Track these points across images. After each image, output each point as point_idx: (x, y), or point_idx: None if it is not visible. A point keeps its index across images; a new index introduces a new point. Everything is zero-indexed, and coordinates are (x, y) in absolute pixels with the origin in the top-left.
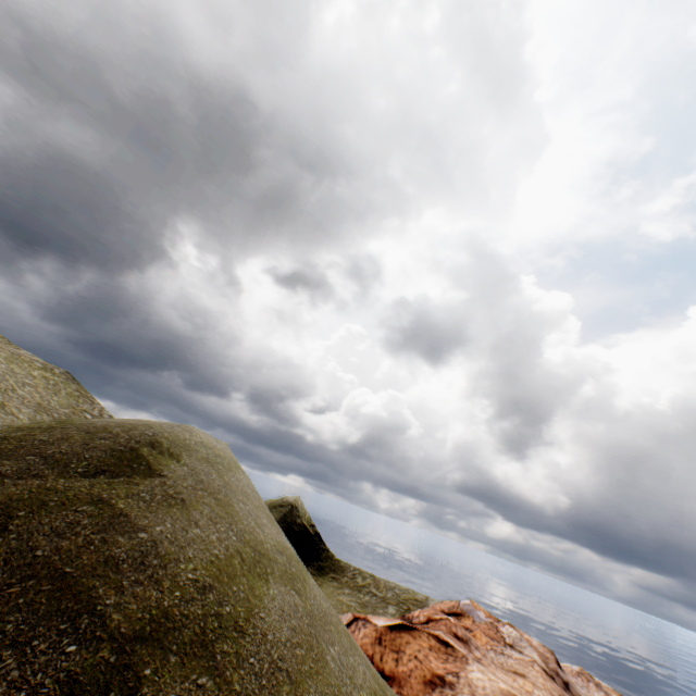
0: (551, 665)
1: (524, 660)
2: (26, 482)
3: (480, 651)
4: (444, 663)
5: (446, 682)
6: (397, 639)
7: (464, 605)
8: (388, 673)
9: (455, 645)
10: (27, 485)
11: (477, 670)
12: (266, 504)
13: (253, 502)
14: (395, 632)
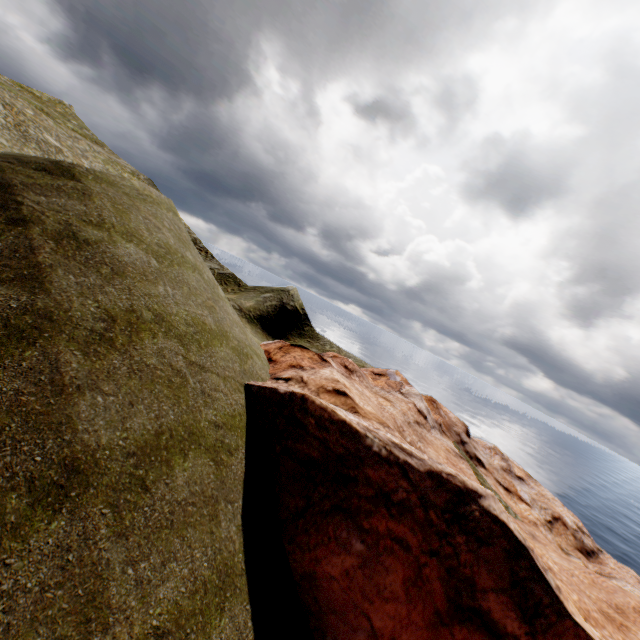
0: (456, 429)
1: (403, 400)
2: (4, 163)
3: (359, 379)
4: (311, 364)
5: (302, 368)
6: (290, 350)
7: (390, 372)
8: (273, 359)
9: (333, 365)
10: (3, 164)
11: (329, 370)
12: (274, 289)
13: (164, 224)
14: (292, 347)
